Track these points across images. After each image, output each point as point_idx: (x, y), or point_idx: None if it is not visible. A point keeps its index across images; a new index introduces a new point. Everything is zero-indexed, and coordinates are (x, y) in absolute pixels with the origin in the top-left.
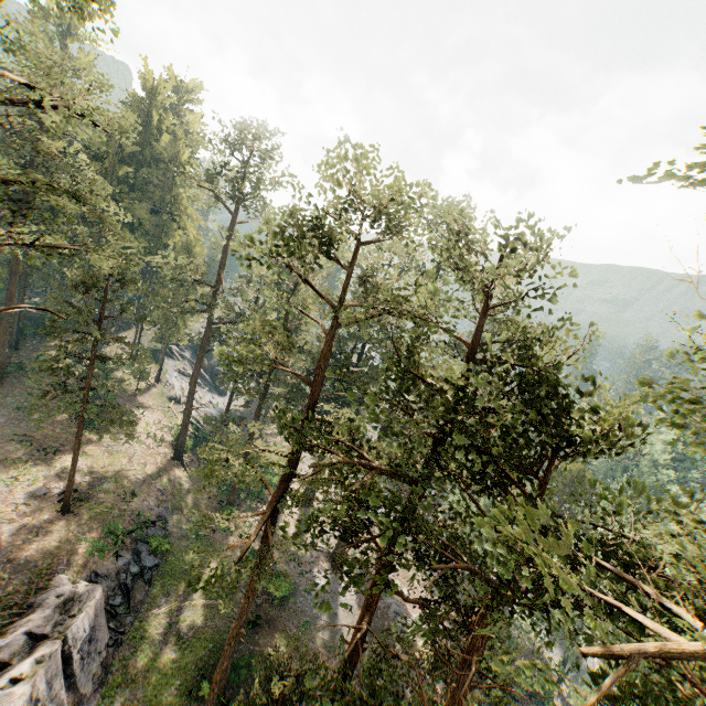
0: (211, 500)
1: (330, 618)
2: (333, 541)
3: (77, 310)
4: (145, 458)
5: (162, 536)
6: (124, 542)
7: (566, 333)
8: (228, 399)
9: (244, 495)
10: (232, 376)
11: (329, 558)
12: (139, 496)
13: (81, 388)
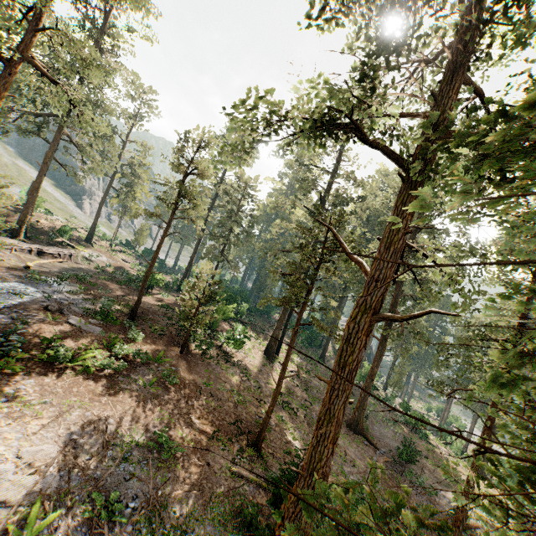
0: None
1: None
2: None
3: None
4: None
5: None
6: None
7: None
8: None
9: None
10: None
11: None
12: None
13: None
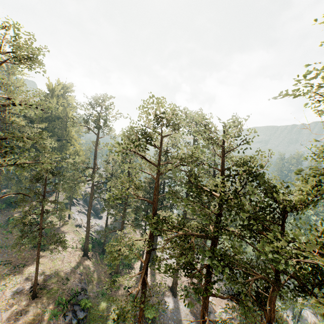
0: (105, 273)
1: (178, 323)
2: (169, 280)
3: (33, 191)
4: (69, 259)
5: (86, 299)
6: (67, 307)
7: (265, 157)
8: (106, 220)
9: (121, 267)
10: (108, 208)
11: (170, 290)
12: (70, 280)
13: (37, 229)
